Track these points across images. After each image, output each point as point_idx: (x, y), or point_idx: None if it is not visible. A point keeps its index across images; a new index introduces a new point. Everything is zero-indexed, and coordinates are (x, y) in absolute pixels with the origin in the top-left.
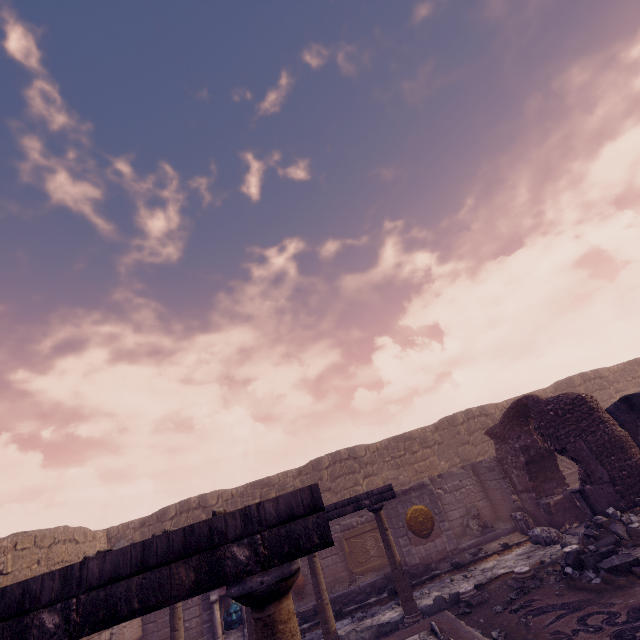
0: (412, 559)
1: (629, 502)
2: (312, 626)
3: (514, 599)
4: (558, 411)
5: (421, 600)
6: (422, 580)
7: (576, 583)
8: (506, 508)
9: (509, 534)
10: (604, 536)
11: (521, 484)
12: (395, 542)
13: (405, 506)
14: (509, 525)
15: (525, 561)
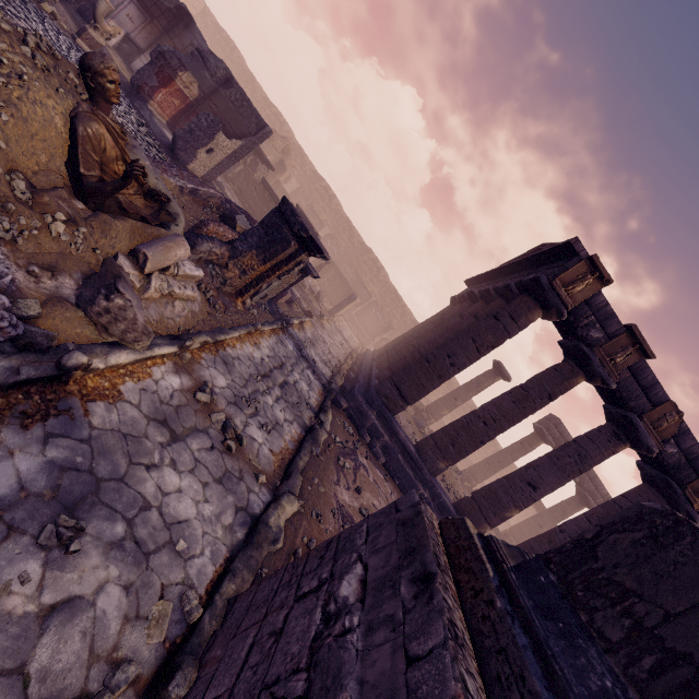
0: None
1: None
2: None
3: None
4: None
5: None
6: None
7: None
8: None
9: None
10: None
11: None
12: None
13: None
14: None
15: None
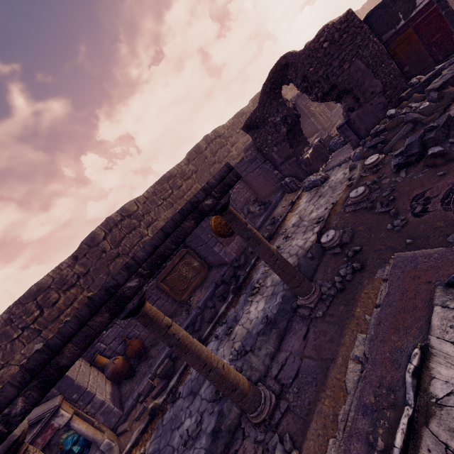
0: (230, 257)
1: (395, 102)
2: (180, 377)
3: (391, 209)
4: (335, 35)
5: (271, 277)
6: (253, 264)
7: (450, 155)
8: (269, 186)
9: (281, 199)
10: (392, 135)
11: (282, 157)
12: (207, 255)
13: (207, 219)
14: (277, 194)
15: (323, 199)
